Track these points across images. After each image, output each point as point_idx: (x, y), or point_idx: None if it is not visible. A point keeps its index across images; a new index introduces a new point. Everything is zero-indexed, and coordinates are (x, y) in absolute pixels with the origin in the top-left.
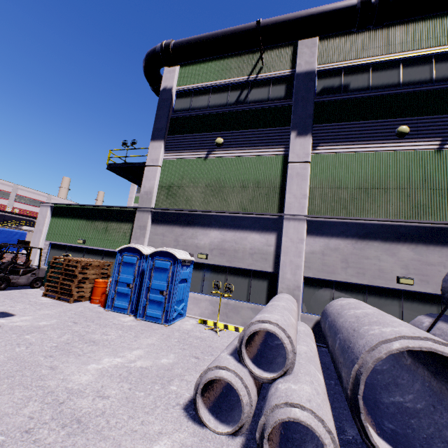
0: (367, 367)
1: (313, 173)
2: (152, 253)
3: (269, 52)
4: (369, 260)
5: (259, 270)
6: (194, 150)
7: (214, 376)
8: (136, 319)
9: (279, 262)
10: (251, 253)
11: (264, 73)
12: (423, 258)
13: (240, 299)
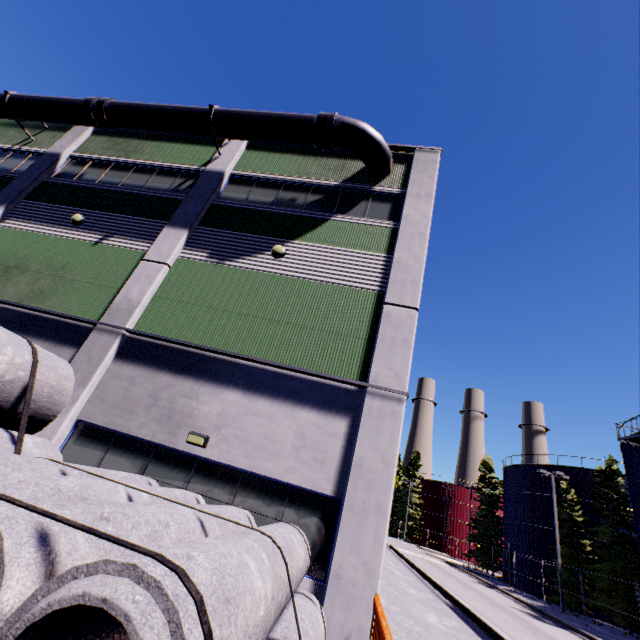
0: None
1: None
2: None
3: (48, 132)
4: None
5: None
6: None
7: None
8: None
9: None
10: None
11: (28, 147)
12: None
13: None
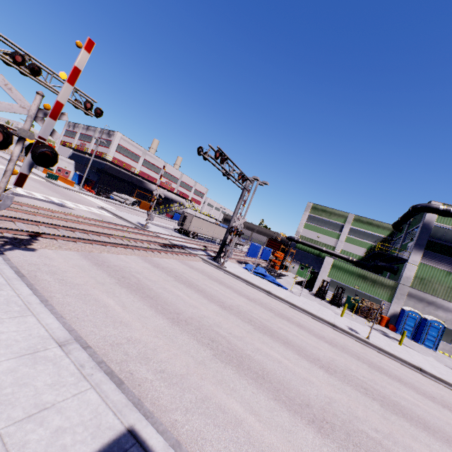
0: None
1: None
2: (430, 319)
3: None
4: None
5: None
6: (442, 265)
7: None
8: (419, 344)
9: None
10: None
11: None
12: None
13: None
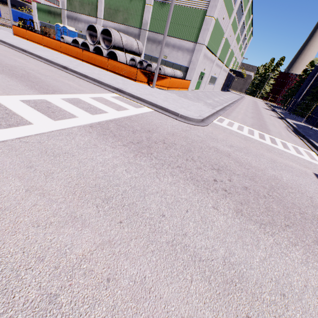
0: (71, 41)
1: (105, 1)
2: (62, 27)
3: None
4: None
5: None
6: None
7: None
8: None
9: None
10: None
11: None
12: None
13: None
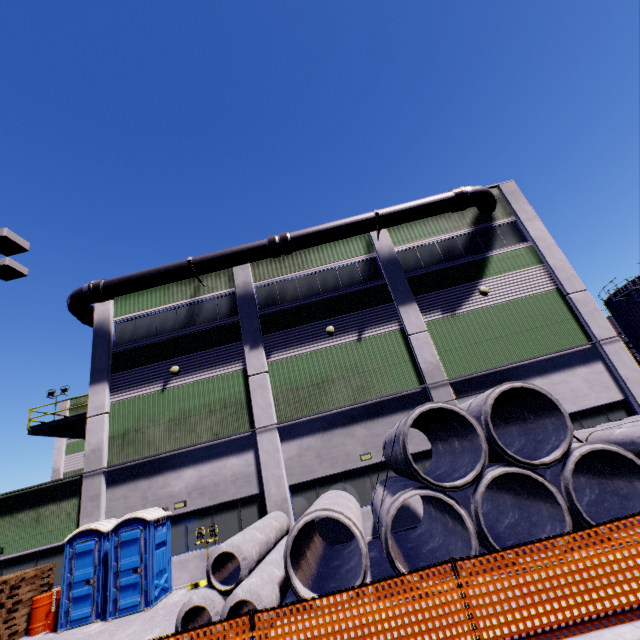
0: (289, 545)
1: (273, 381)
2: (115, 526)
3: (208, 275)
4: (337, 448)
5: (246, 496)
6: (148, 384)
7: (189, 606)
8: (107, 621)
9: (262, 480)
10: (234, 480)
11: (208, 294)
12: (373, 432)
13: None
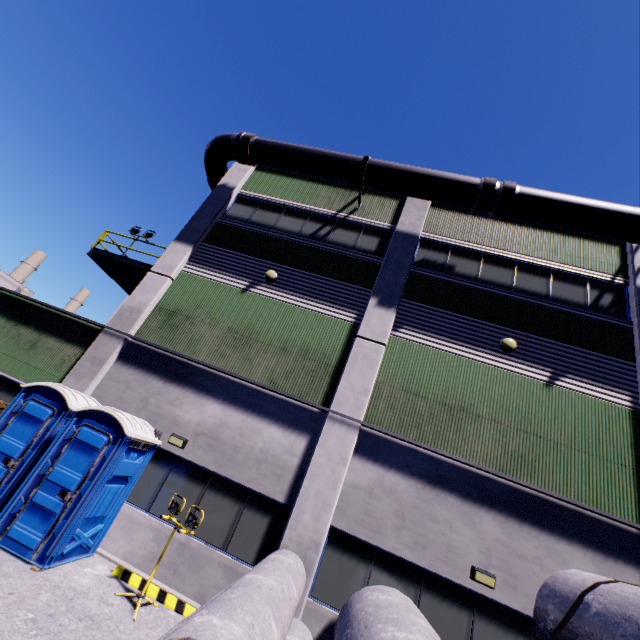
0: None
1: (386, 362)
2: (83, 410)
3: (370, 196)
4: (437, 525)
5: (263, 494)
6: (232, 274)
7: None
8: None
9: (299, 489)
10: (260, 458)
11: (357, 216)
12: (514, 543)
13: (212, 542)
